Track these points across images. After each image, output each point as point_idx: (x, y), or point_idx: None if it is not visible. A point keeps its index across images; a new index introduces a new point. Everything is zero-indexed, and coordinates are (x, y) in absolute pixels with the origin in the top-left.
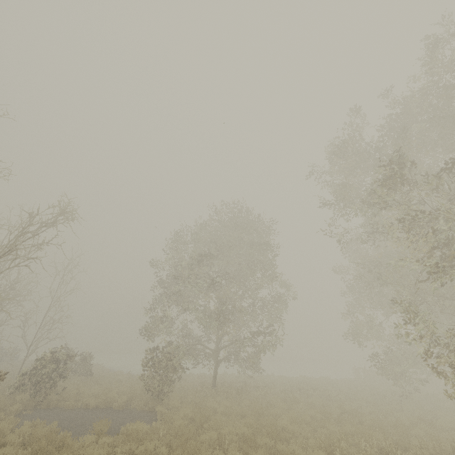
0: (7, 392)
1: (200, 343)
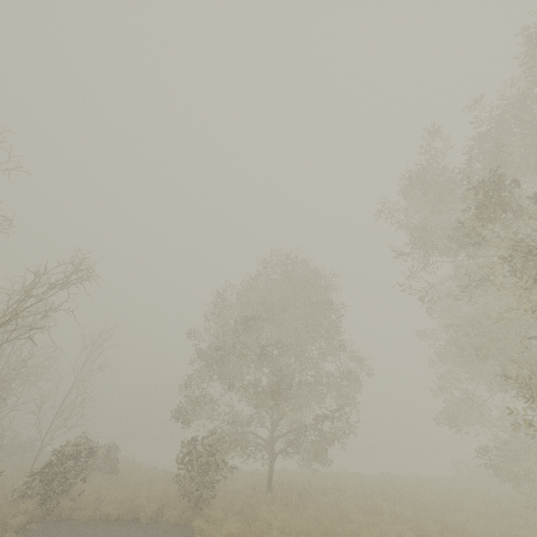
0: (11, 498)
1: (250, 431)
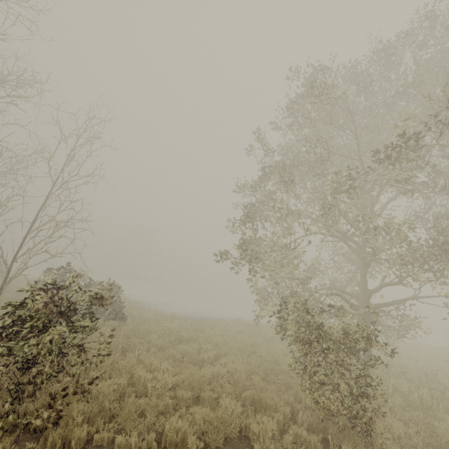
0: None
1: (338, 294)
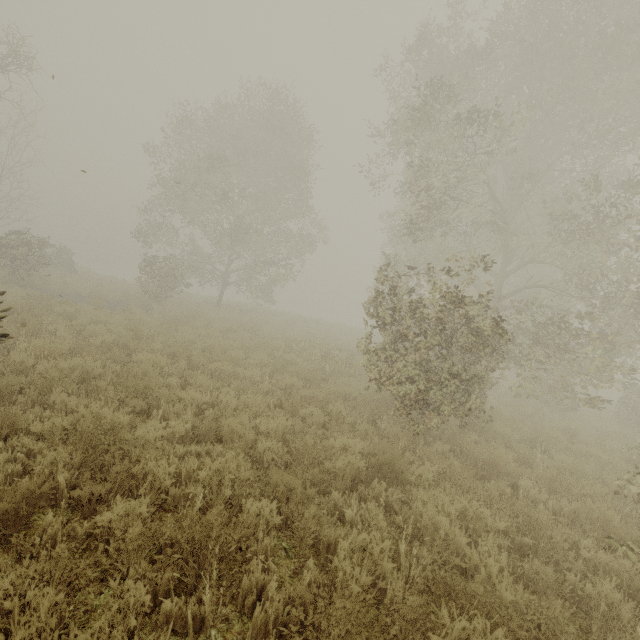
0: None
1: (207, 262)
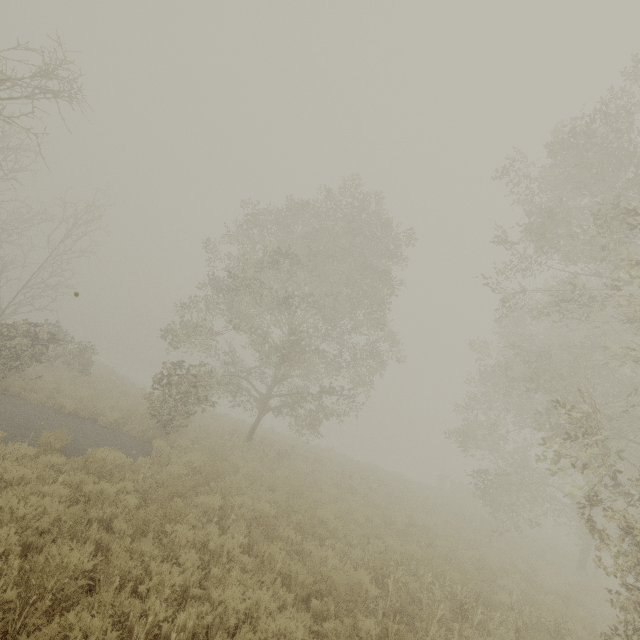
0: None
1: (246, 380)
